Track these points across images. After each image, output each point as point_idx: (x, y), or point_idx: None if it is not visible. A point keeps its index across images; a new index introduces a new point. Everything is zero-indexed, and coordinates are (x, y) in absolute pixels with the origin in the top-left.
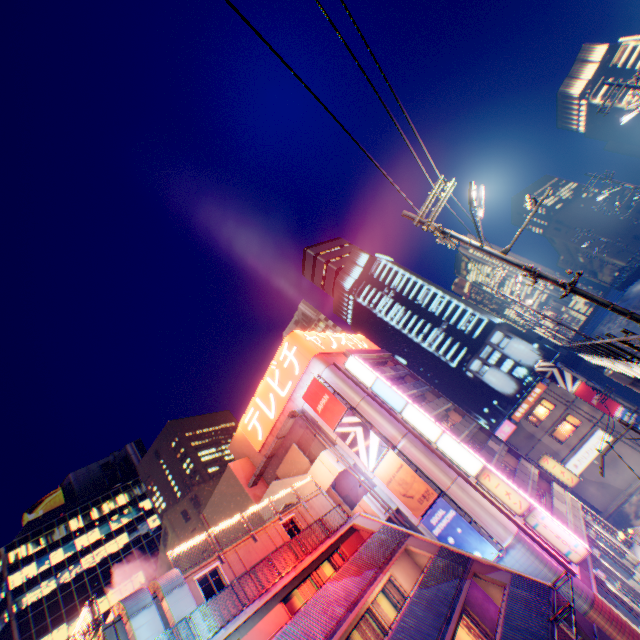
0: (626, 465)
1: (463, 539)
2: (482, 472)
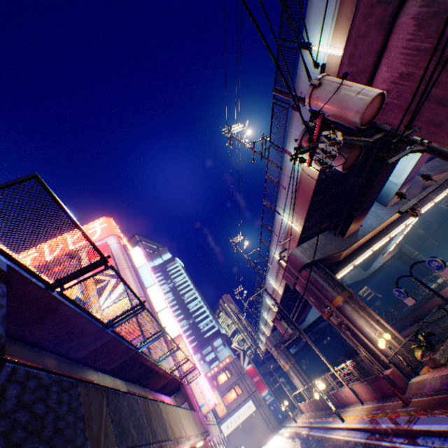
0: (257, 433)
1: None
2: (177, 338)
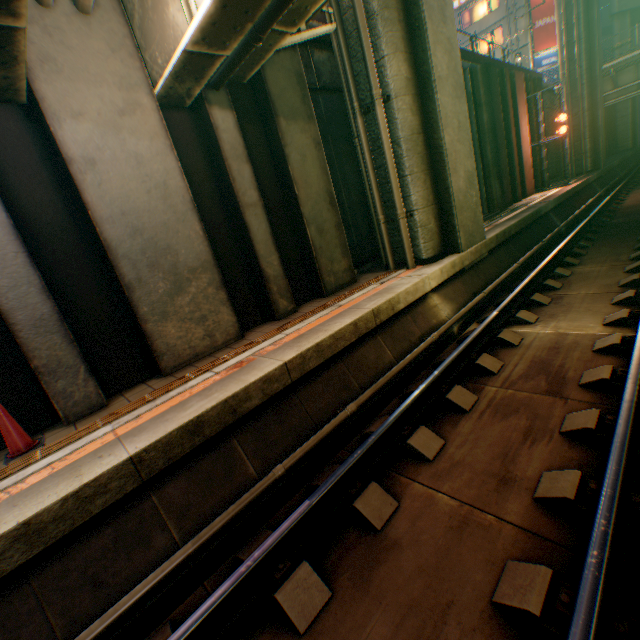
0: None
1: None
2: None
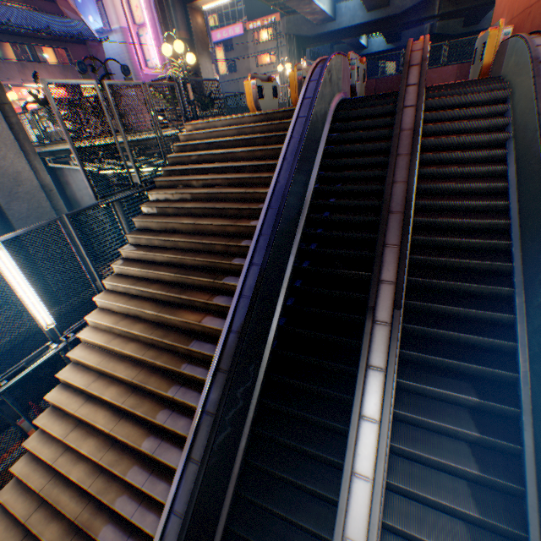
0: None
1: (87, 6)
2: None
